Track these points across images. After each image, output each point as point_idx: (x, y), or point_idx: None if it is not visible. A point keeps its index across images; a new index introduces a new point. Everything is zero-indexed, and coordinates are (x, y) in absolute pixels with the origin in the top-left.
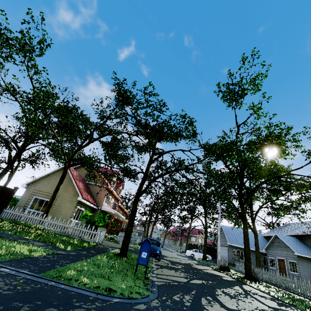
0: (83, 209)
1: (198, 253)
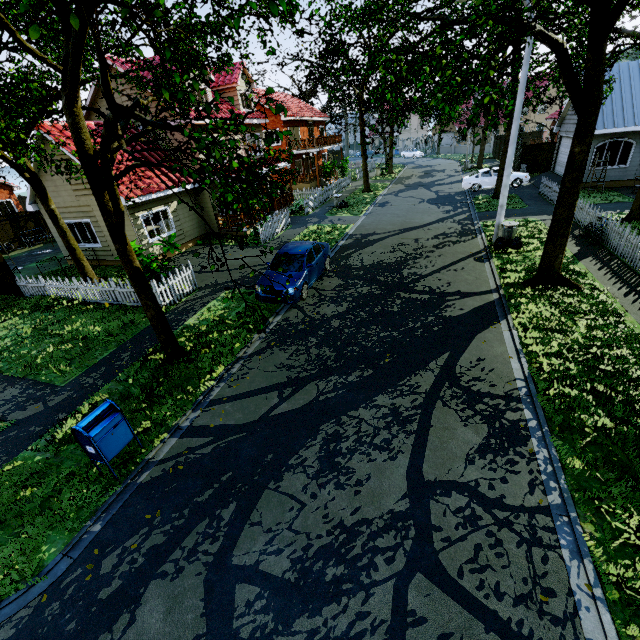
0: (160, 208)
1: (490, 178)
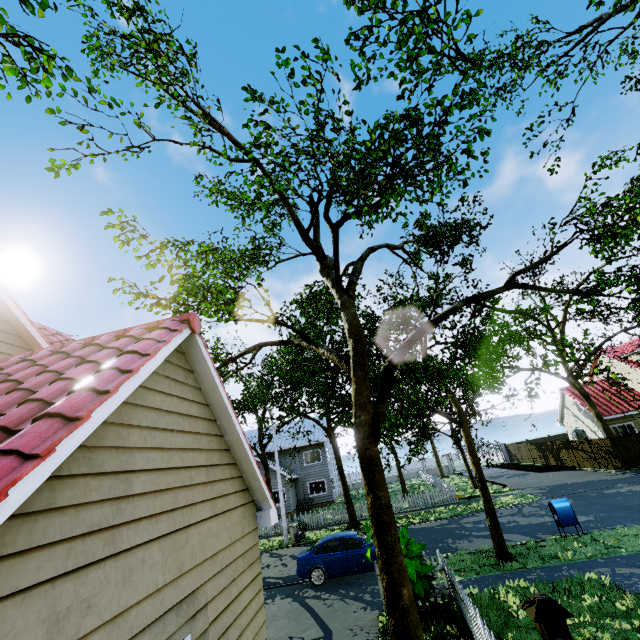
0: None
1: None
